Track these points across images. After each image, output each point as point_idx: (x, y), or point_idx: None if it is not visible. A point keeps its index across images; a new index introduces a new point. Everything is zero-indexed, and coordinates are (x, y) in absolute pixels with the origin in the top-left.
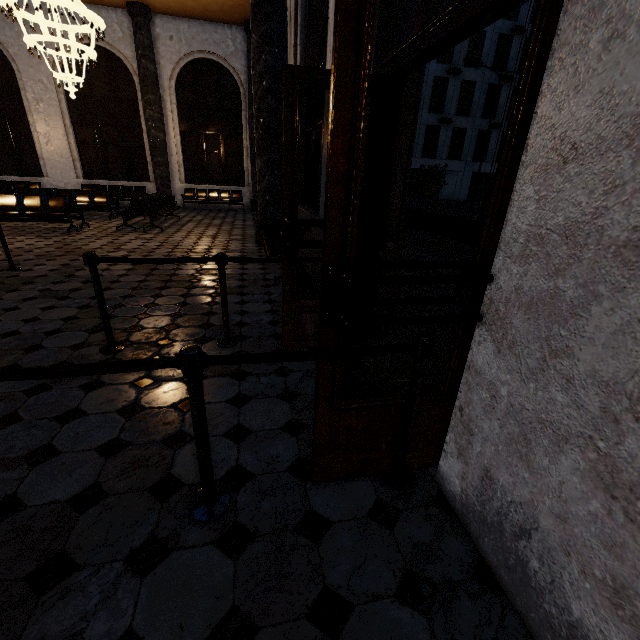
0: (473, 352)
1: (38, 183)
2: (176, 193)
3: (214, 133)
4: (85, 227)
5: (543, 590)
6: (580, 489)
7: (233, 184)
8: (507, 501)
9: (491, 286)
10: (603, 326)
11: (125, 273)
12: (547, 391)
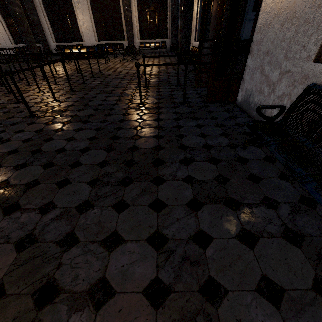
0: (247, 62)
1: (81, 45)
2: (136, 45)
3: (153, 9)
4: (108, 61)
5: (251, 103)
6: (258, 76)
7: (161, 38)
8: (248, 91)
9: (252, 43)
10: (264, 42)
11: (135, 73)
12: (257, 61)
